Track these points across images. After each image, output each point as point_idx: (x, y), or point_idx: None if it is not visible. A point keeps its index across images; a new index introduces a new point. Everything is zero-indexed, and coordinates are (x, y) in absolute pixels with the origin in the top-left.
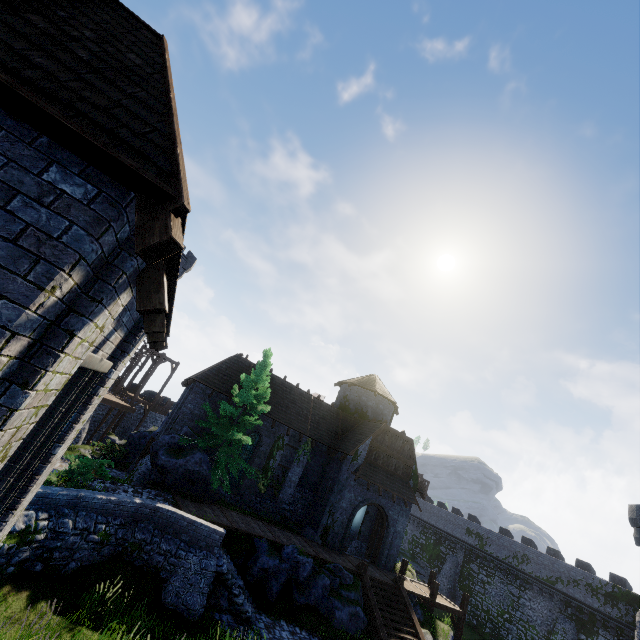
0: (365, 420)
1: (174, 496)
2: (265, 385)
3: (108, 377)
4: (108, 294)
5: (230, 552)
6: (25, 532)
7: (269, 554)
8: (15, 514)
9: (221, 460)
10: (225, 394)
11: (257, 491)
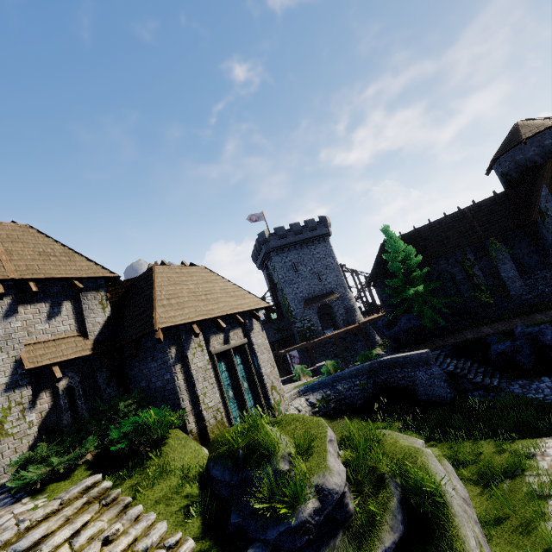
0: (536, 173)
1: (410, 347)
2: (402, 248)
3: (252, 342)
4: (184, 343)
5: (467, 356)
6: (324, 398)
7: (496, 342)
8: (272, 393)
9: (415, 312)
10: (393, 273)
11: (486, 305)
